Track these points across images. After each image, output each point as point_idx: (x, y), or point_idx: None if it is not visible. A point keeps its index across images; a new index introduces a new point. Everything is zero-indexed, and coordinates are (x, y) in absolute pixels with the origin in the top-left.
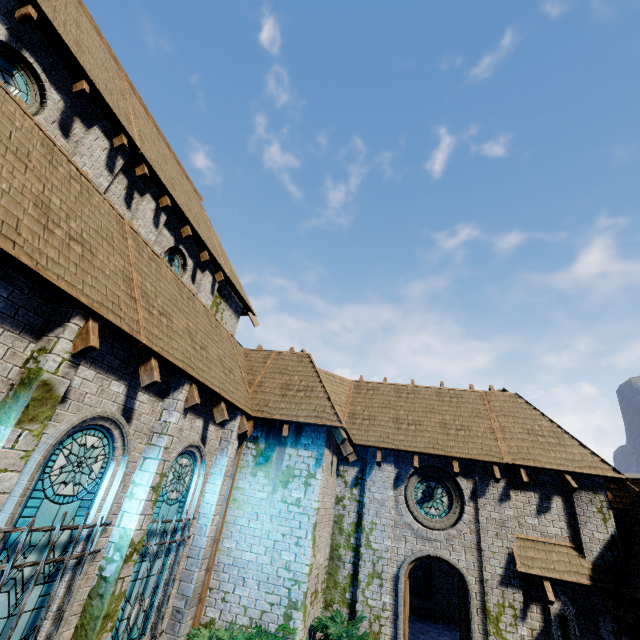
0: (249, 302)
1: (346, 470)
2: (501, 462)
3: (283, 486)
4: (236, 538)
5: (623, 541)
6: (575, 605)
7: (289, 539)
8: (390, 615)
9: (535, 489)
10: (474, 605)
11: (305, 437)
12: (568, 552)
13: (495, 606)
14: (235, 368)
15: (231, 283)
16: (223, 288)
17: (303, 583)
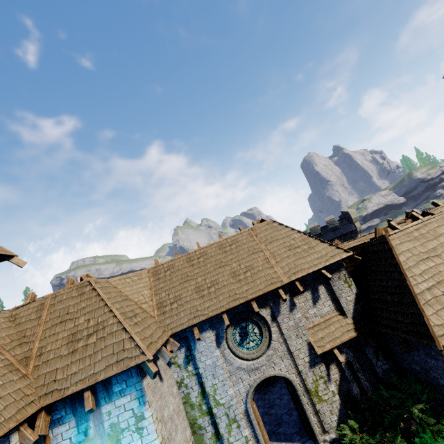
0: None
1: (175, 356)
2: (282, 285)
3: None
4: None
5: (361, 292)
6: (351, 349)
7: None
8: (253, 441)
9: (307, 288)
10: (301, 393)
11: (116, 384)
12: (338, 319)
13: (312, 384)
14: None
15: None
16: None
17: None
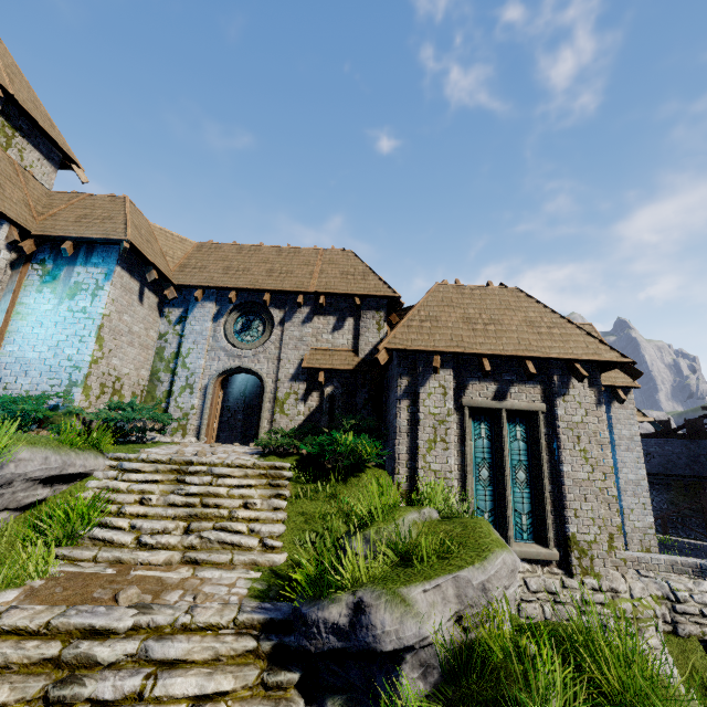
0: (72, 152)
1: (171, 311)
2: (306, 291)
3: (70, 298)
4: (19, 343)
5: None
6: (345, 388)
7: (73, 338)
8: (198, 413)
9: (335, 314)
10: (267, 396)
11: (96, 257)
12: (348, 354)
13: (283, 395)
14: (11, 188)
15: (23, 110)
16: (16, 118)
17: (84, 368)
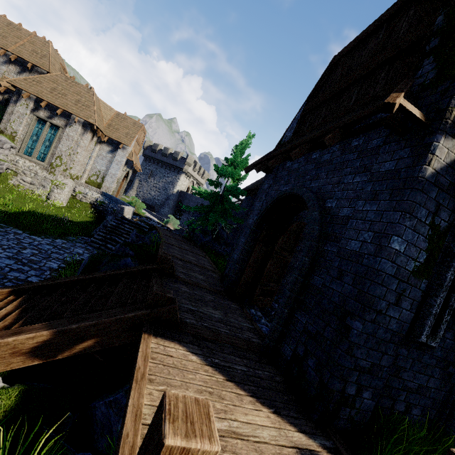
0: None
1: None
2: (5, 49)
3: None
4: None
5: None
6: None
7: None
8: None
9: (21, 67)
10: None
11: None
12: None
13: None
14: None
15: None
16: None
17: None
